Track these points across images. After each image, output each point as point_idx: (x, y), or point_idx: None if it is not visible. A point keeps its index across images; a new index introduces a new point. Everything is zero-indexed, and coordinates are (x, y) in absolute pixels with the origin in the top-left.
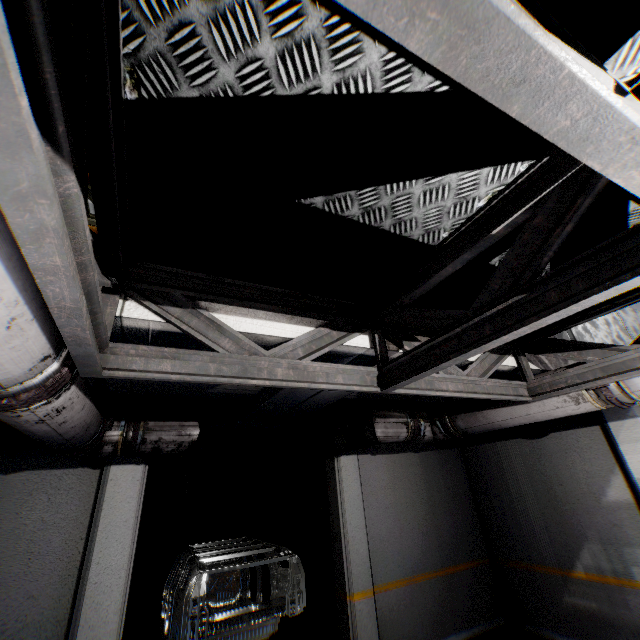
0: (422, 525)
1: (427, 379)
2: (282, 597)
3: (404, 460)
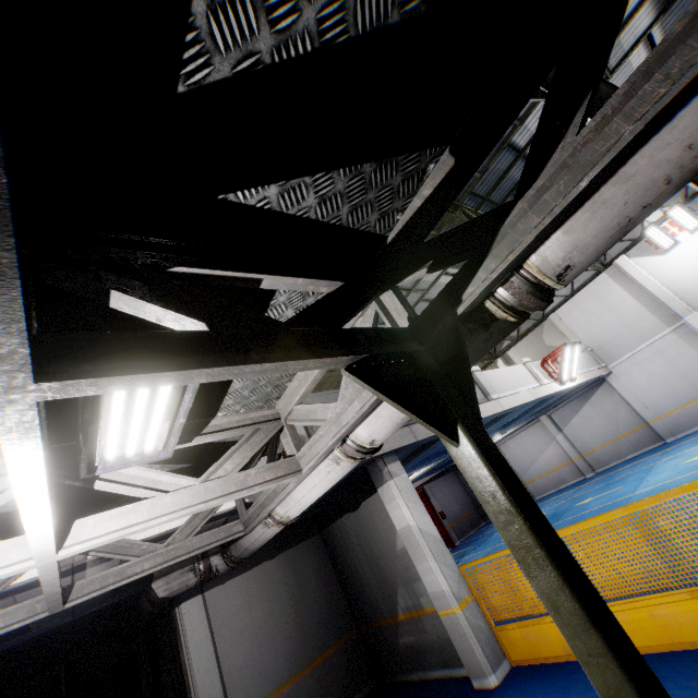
0: (284, 630)
1: (117, 572)
2: None
3: (259, 573)
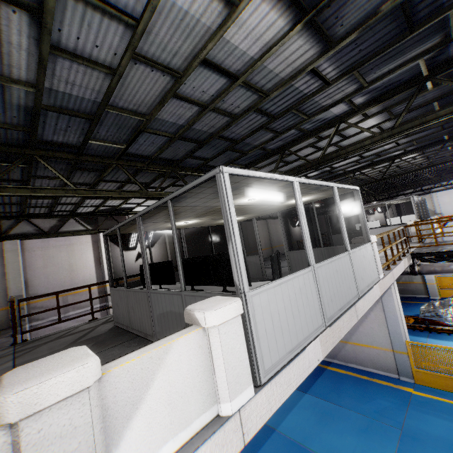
0: None
1: None
2: None
3: None
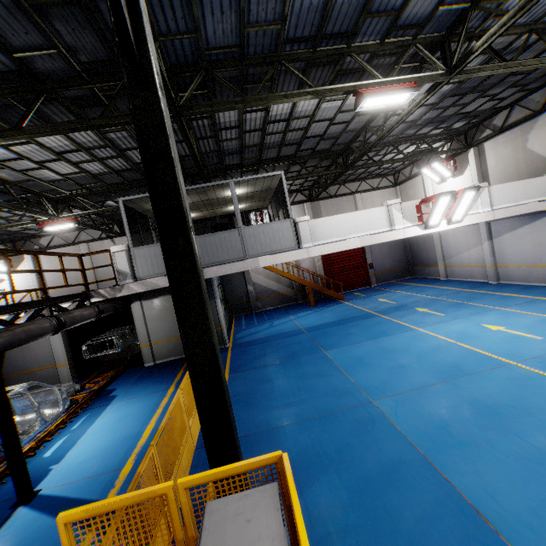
0: (175, 322)
1: None
2: (127, 346)
3: (167, 299)
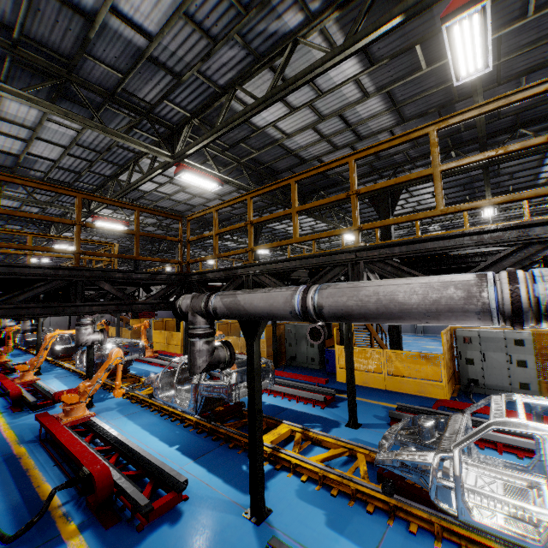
0: (66, 322)
1: None
2: None
3: None
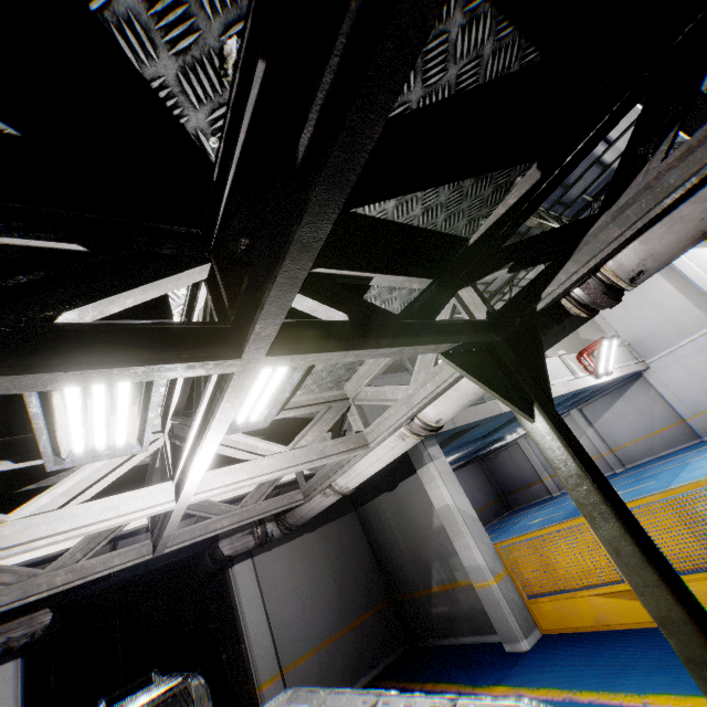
0: (325, 595)
1: (202, 526)
2: None
3: (301, 543)
